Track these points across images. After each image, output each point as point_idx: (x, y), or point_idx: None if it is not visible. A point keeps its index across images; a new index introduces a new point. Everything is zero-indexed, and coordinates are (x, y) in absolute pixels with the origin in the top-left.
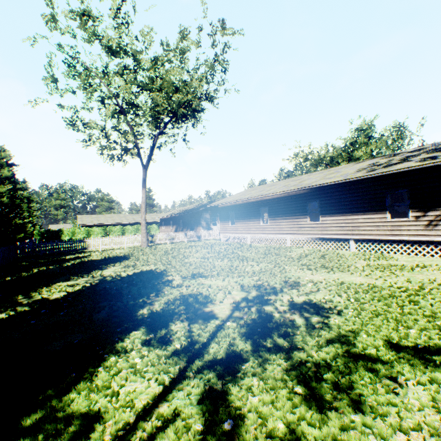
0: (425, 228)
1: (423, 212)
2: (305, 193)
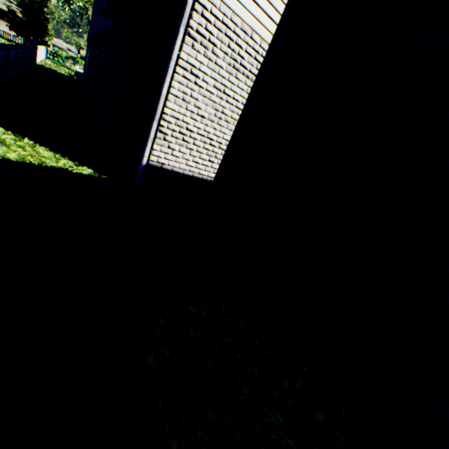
0: None
1: None
2: None
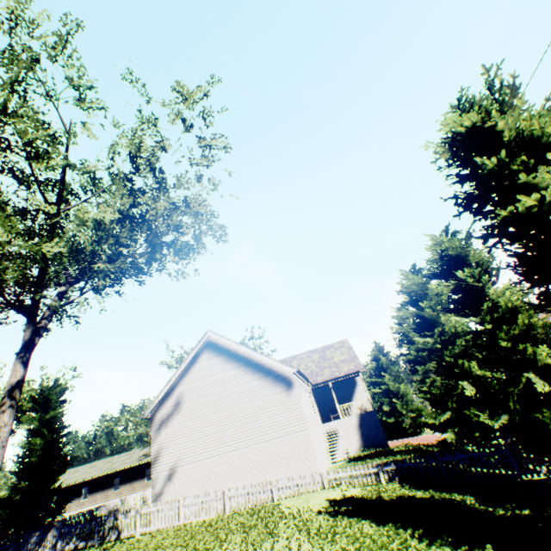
0: None
1: None
2: (114, 472)
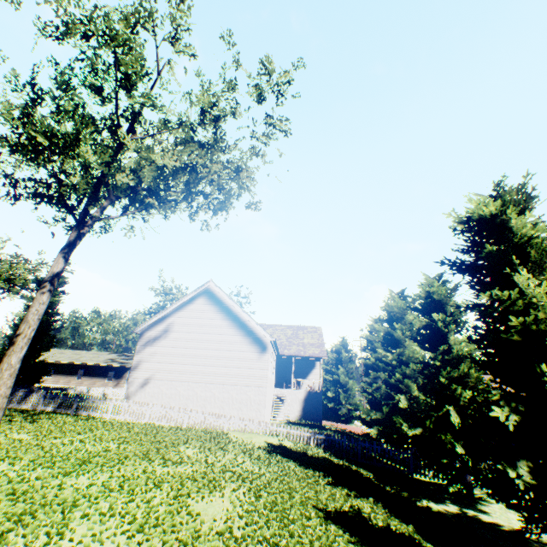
0: (115, 385)
1: (116, 380)
2: (80, 364)
